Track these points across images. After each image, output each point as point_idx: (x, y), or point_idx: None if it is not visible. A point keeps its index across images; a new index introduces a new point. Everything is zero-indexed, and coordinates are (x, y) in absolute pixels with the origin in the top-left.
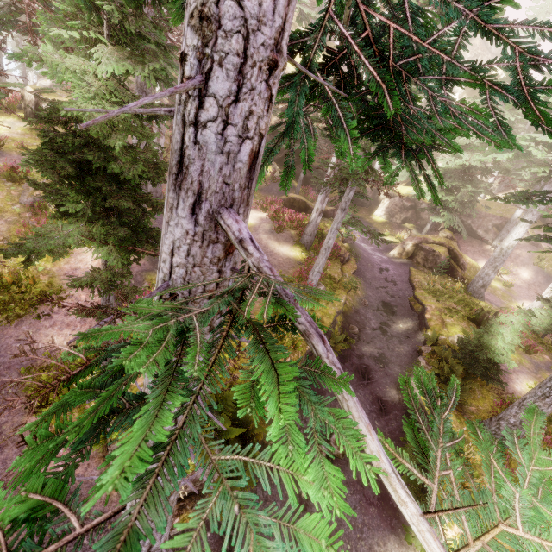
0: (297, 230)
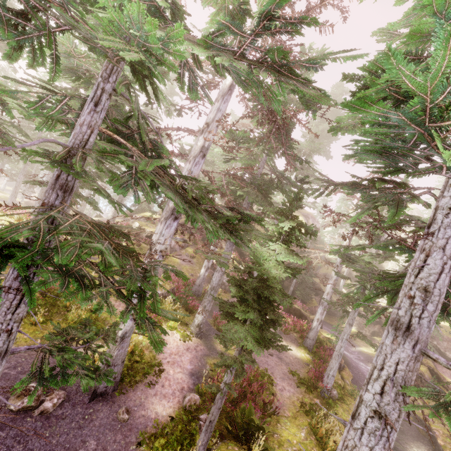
0: (300, 333)
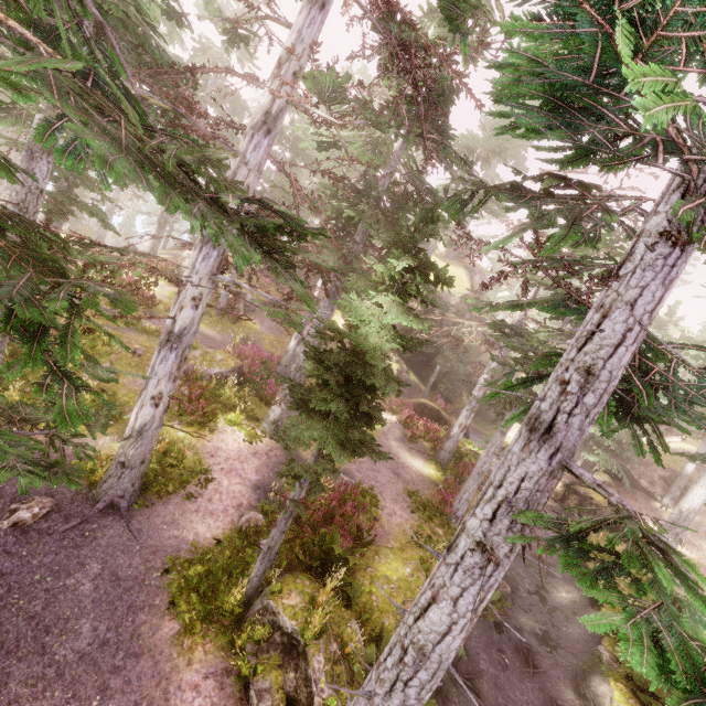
0: (433, 443)
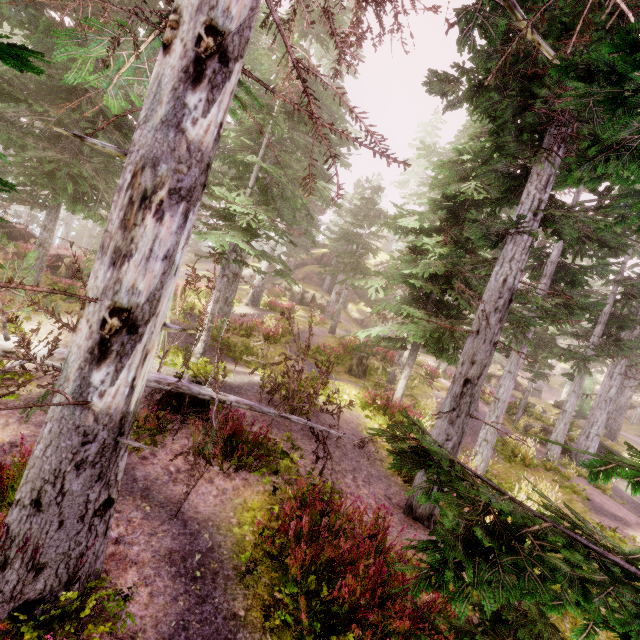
0: None
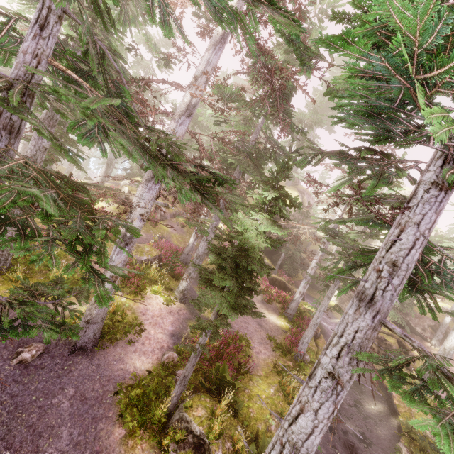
0: (282, 304)
